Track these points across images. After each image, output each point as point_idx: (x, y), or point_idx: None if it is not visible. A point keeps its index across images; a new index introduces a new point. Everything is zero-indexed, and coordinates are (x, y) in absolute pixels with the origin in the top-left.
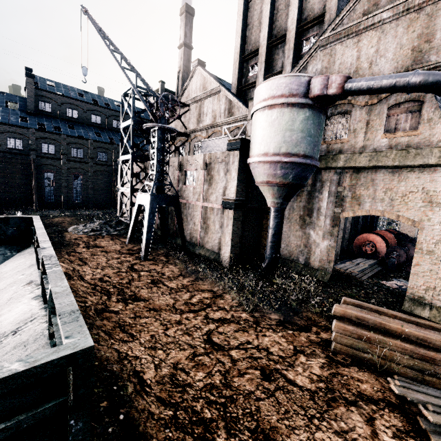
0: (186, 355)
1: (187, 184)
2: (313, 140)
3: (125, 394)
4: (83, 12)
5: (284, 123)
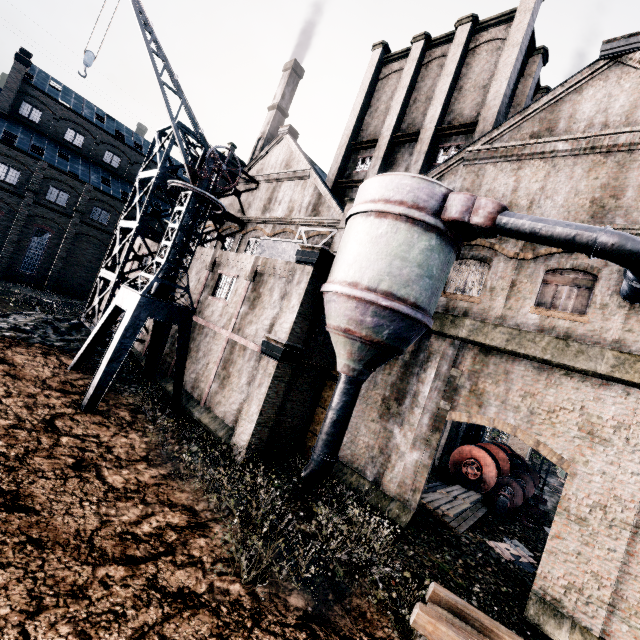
0: None
1: (217, 295)
2: (432, 284)
3: None
4: None
5: (396, 245)
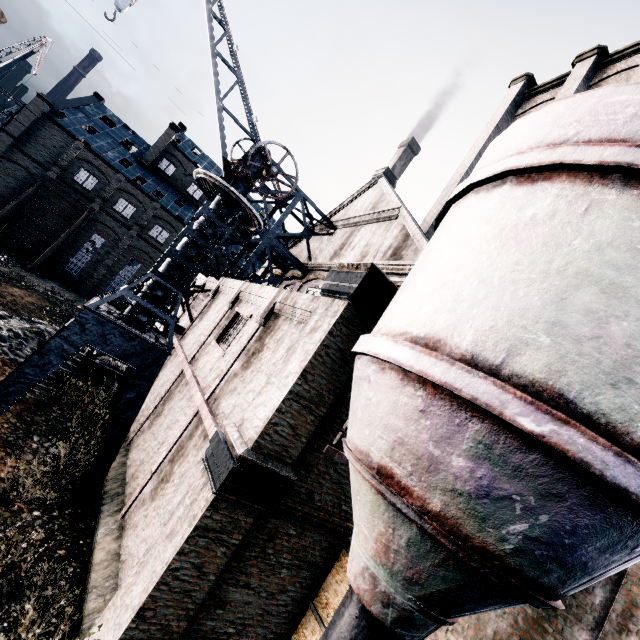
0: None
1: (223, 341)
2: None
3: None
4: None
5: (584, 246)
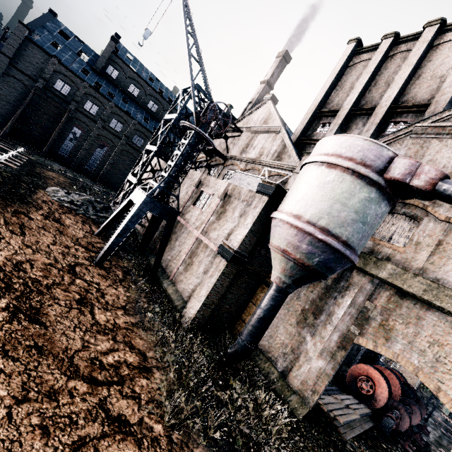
0: None
1: (196, 205)
2: (364, 229)
3: None
4: None
5: (339, 192)
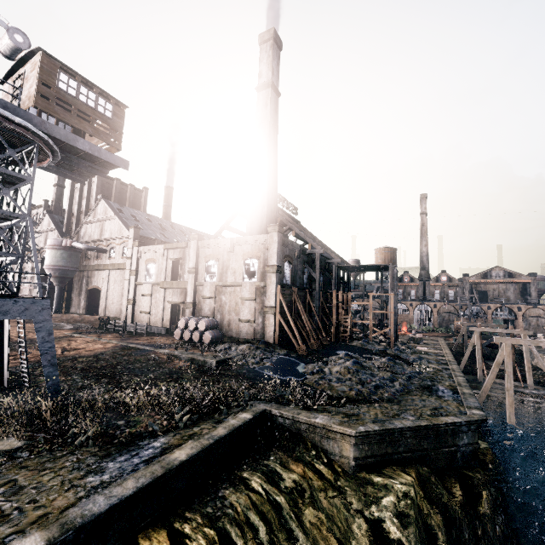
0: None
1: (26, 278)
2: (67, 260)
3: None
4: None
5: (53, 255)
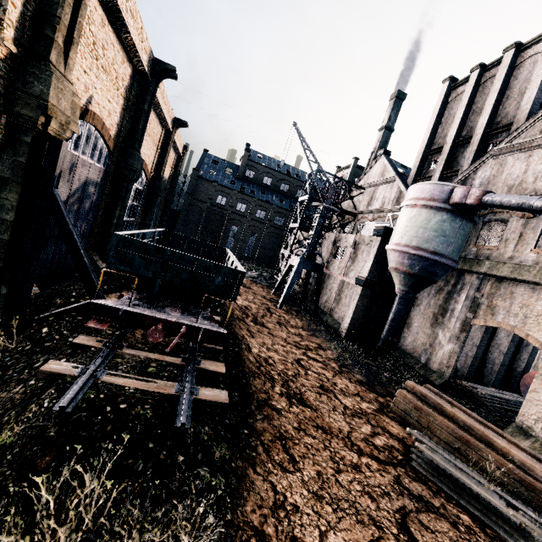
0: (279, 357)
1: (336, 258)
2: (447, 240)
3: (241, 346)
4: (294, 125)
5: (420, 221)
